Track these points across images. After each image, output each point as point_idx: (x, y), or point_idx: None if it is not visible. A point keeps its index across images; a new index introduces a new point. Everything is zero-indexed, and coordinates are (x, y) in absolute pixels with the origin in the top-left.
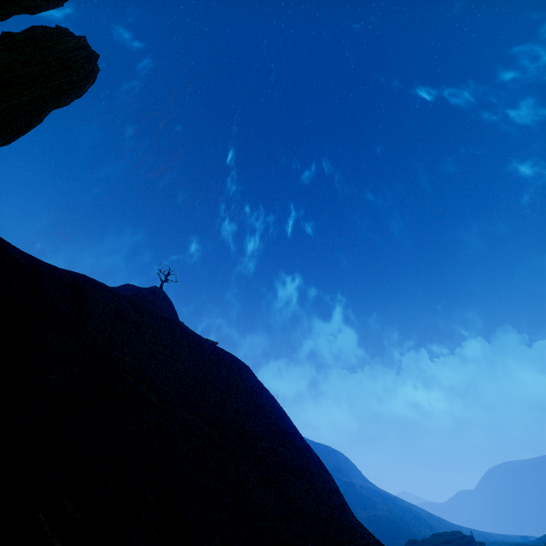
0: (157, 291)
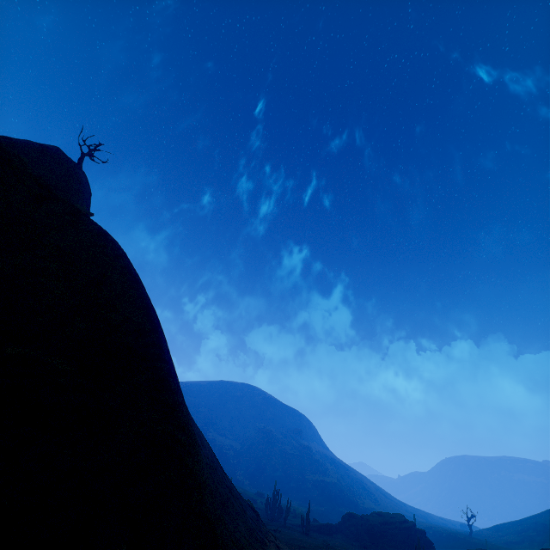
0: (52, 149)
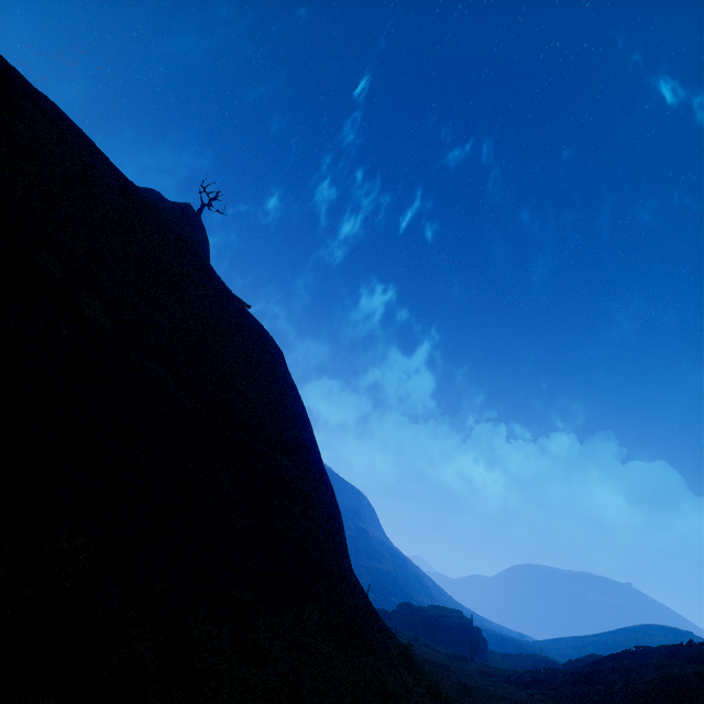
0: (189, 211)
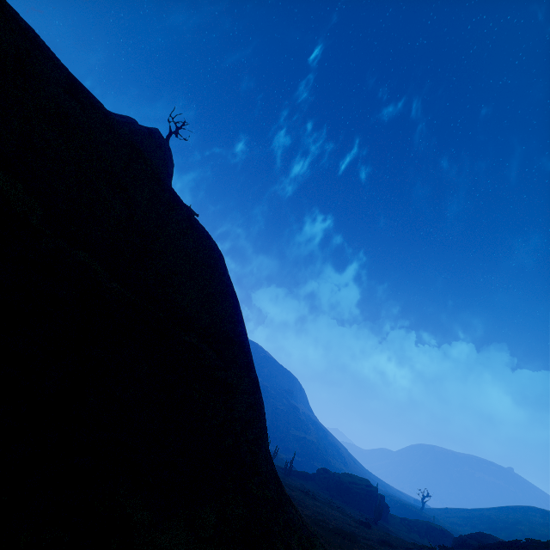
0: (156, 134)
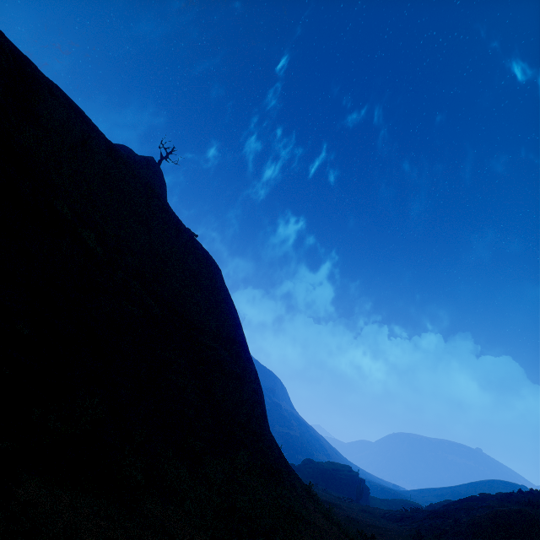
0: (152, 162)
